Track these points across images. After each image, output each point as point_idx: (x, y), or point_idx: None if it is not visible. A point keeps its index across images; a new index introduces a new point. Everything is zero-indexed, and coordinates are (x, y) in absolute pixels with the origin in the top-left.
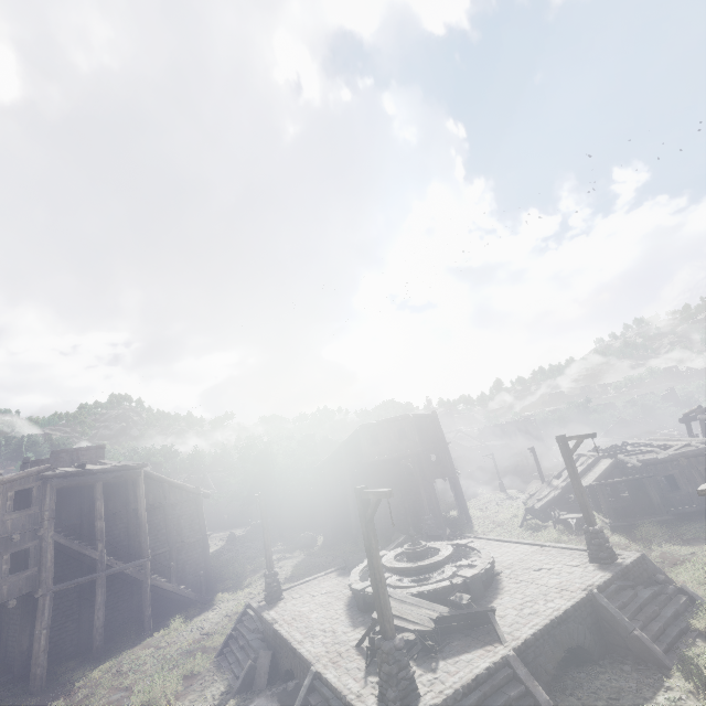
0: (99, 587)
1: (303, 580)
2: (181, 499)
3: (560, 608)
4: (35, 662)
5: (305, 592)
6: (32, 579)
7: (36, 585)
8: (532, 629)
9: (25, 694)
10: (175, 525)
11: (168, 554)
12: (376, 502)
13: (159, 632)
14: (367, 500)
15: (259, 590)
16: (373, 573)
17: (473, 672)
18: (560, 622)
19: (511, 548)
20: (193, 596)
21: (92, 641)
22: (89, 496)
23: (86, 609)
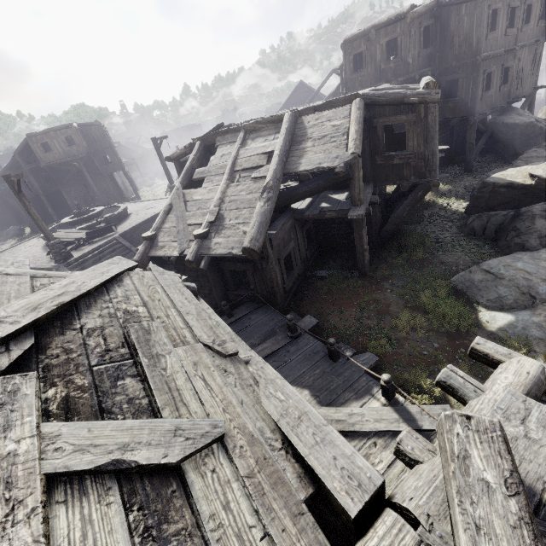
0: None
1: (12, 246)
2: None
3: (146, 218)
4: None
5: (14, 250)
6: None
7: None
8: (130, 227)
9: None
10: None
11: None
12: (17, 181)
13: None
14: (14, 182)
15: None
16: (32, 216)
17: (99, 244)
18: (145, 223)
19: (144, 204)
20: None
21: None
22: None
23: None
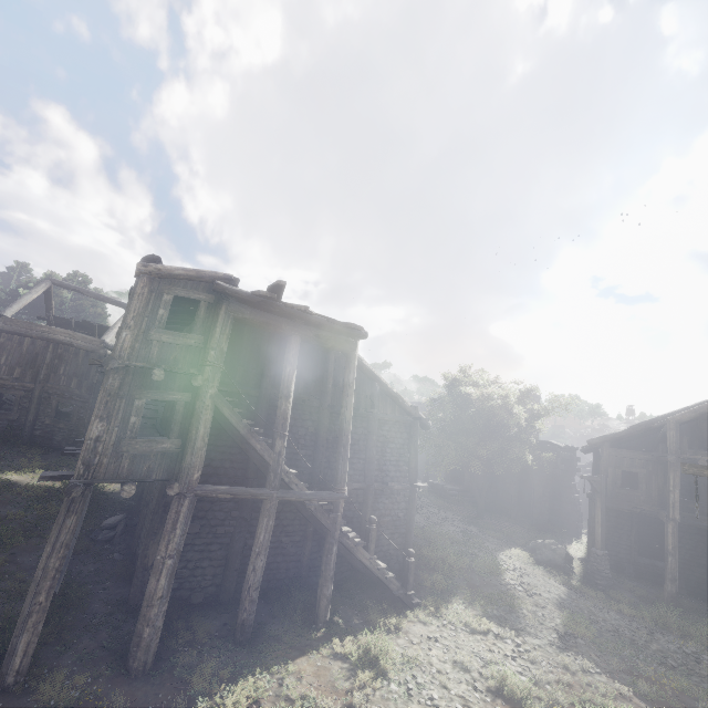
0: (265, 515)
1: None
2: (392, 415)
3: None
4: (145, 613)
5: None
6: (170, 459)
7: (175, 471)
8: None
9: (123, 659)
10: (378, 453)
11: (361, 493)
12: None
13: (340, 639)
14: None
15: (513, 637)
16: None
17: None
18: None
19: None
20: (394, 587)
21: (239, 588)
22: (276, 361)
23: (241, 534)
